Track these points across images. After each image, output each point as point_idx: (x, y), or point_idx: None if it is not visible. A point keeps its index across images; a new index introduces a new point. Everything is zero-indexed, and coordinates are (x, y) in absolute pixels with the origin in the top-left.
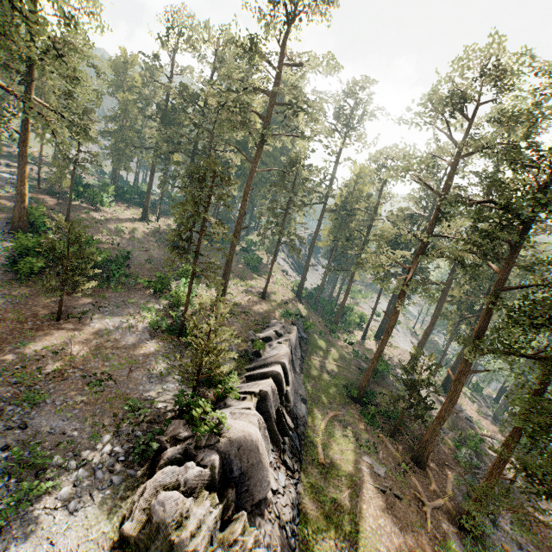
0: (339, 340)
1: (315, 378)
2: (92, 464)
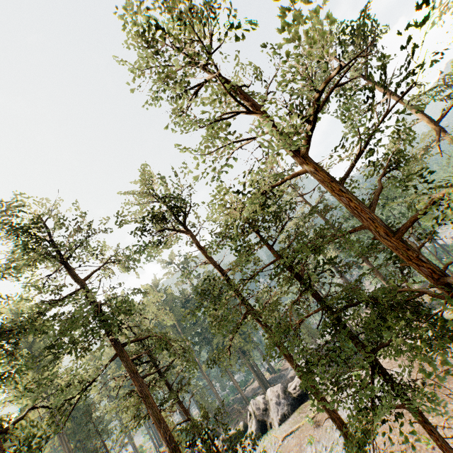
0: None
1: None
2: None
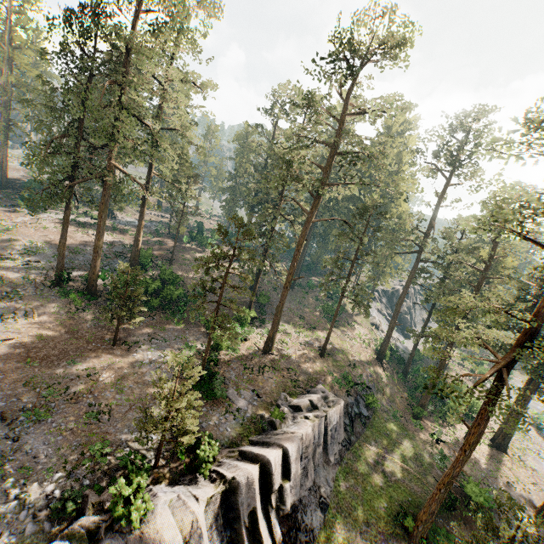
0: (424, 430)
1: (358, 476)
2: (28, 500)
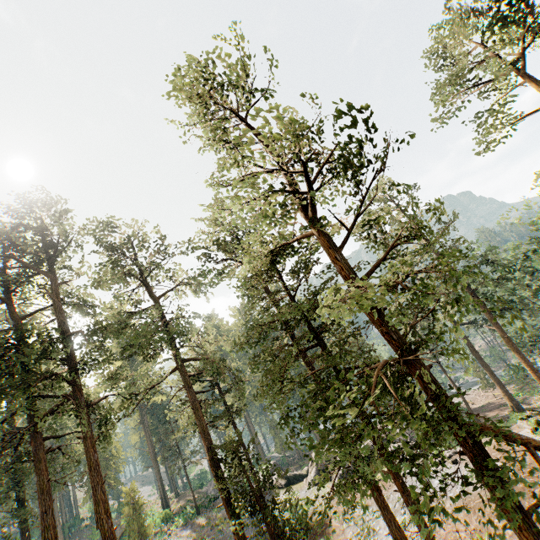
0: None
1: None
2: None
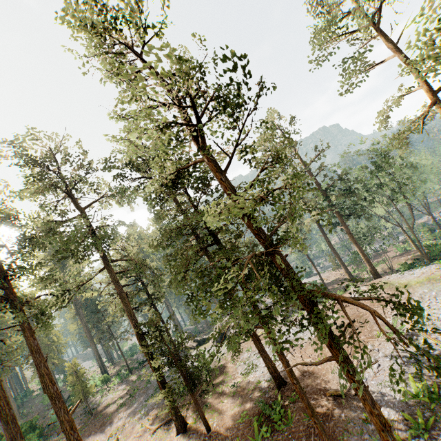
0: None
1: None
2: None
